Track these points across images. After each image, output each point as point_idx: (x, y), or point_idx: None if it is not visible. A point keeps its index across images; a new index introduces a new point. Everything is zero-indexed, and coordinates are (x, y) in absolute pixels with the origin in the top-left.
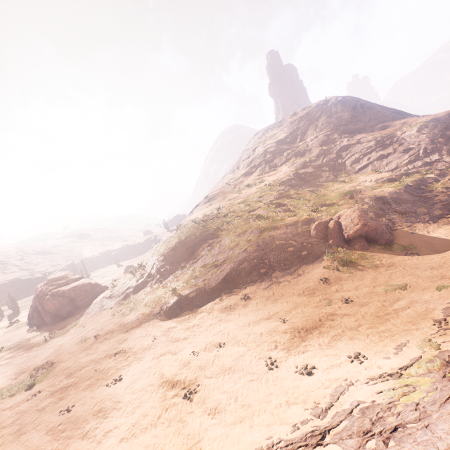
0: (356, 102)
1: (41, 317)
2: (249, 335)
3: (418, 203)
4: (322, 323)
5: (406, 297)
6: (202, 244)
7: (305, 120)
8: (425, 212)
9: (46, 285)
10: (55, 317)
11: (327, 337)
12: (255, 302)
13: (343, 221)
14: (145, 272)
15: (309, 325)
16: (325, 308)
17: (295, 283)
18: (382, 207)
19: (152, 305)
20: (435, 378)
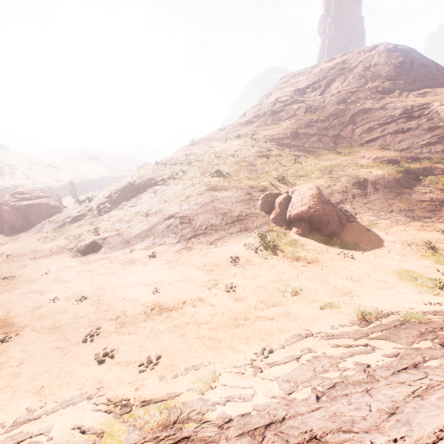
0: (408, 54)
1: (2, 225)
2: (113, 297)
3: (402, 196)
4: (181, 307)
5: (287, 304)
6: (148, 189)
7: (337, 69)
8: (402, 209)
9: (11, 196)
10: (12, 228)
11: (168, 324)
12: (155, 263)
13: (293, 198)
14: (89, 205)
15: (169, 304)
16: (203, 290)
17: (206, 253)
18: (355, 191)
19: (71, 239)
20: (123, 443)
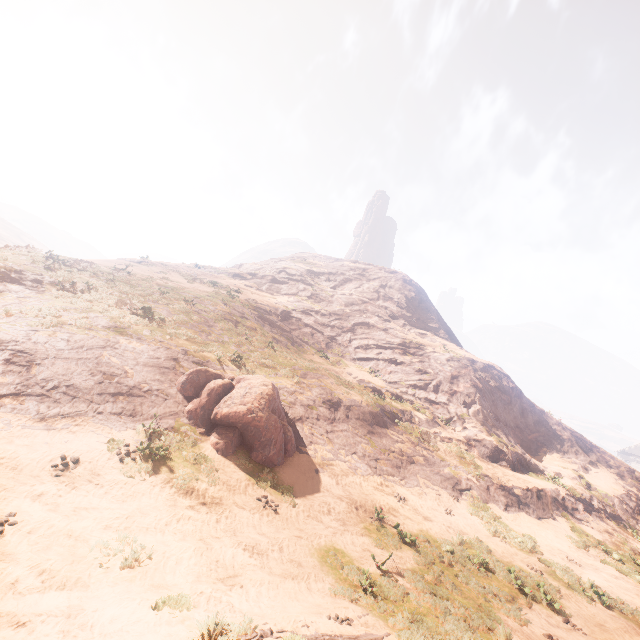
0: (419, 293)
1: None
2: None
3: (372, 437)
4: None
5: (95, 586)
6: None
7: (357, 272)
8: (367, 454)
9: None
10: None
11: None
12: None
13: (236, 389)
14: None
15: None
16: None
17: (14, 435)
18: (324, 410)
19: None
20: None
